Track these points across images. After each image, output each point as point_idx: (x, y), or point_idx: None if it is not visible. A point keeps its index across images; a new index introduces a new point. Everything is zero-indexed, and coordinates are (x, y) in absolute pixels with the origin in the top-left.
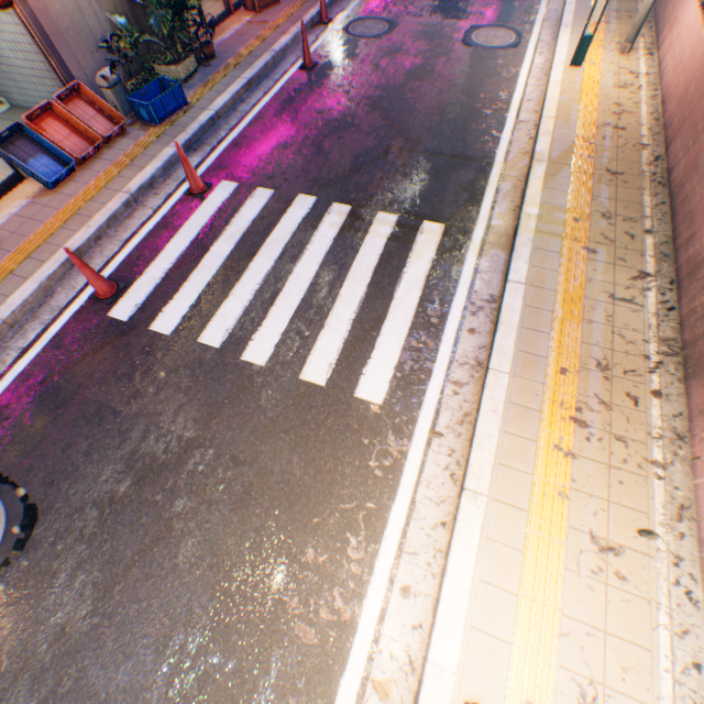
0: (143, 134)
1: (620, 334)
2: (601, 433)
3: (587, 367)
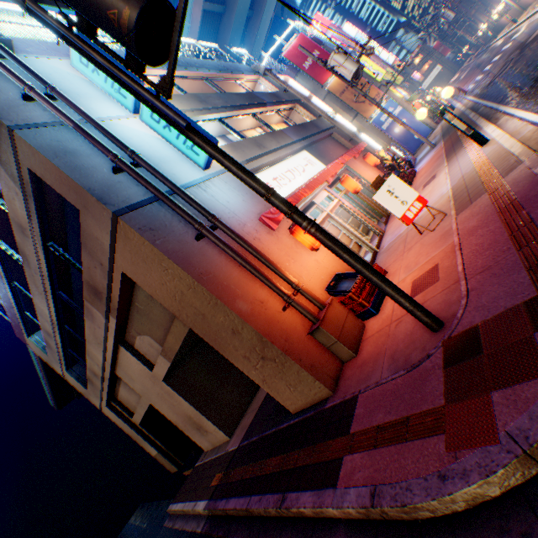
0: None
1: None
2: None
3: None
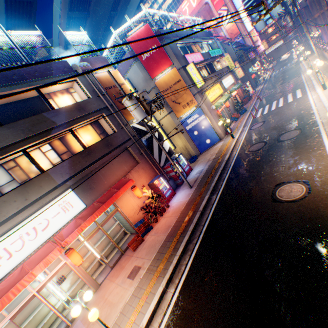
0: (242, 115)
1: None
2: None
3: (327, 78)
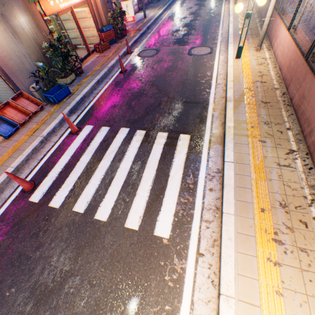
0: (51, 108)
1: (288, 185)
2: (291, 247)
3: (275, 206)
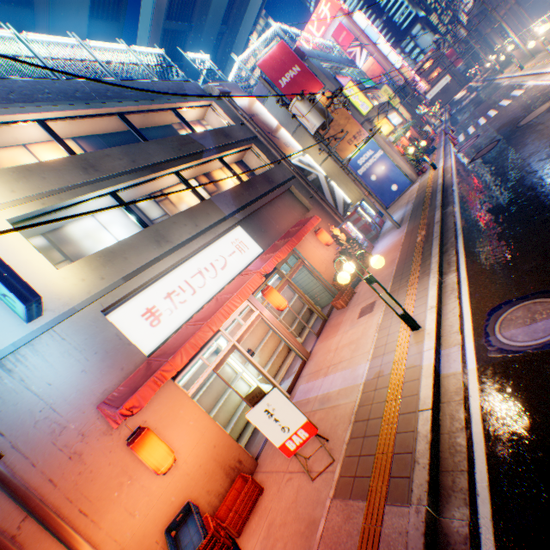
0: (431, 154)
1: None
2: None
3: None
